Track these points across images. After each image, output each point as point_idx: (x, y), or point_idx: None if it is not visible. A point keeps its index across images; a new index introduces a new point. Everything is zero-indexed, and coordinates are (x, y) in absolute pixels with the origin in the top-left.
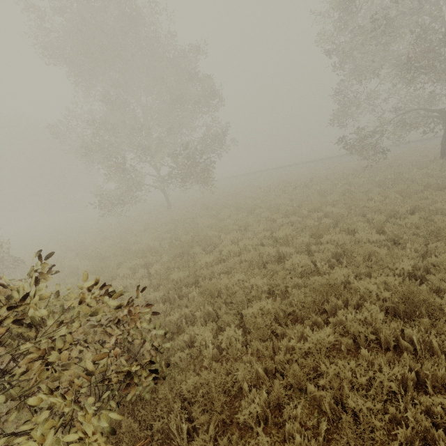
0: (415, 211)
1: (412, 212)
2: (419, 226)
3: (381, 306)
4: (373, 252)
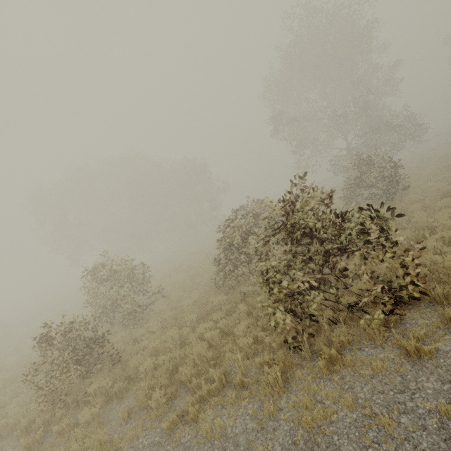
0: None
1: None
2: None
3: None
4: None
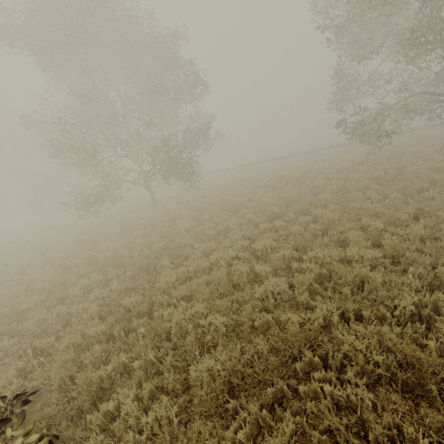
0: (419, 215)
1: (416, 215)
2: (425, 237)
3: (372, 370)
4: (365, 277)
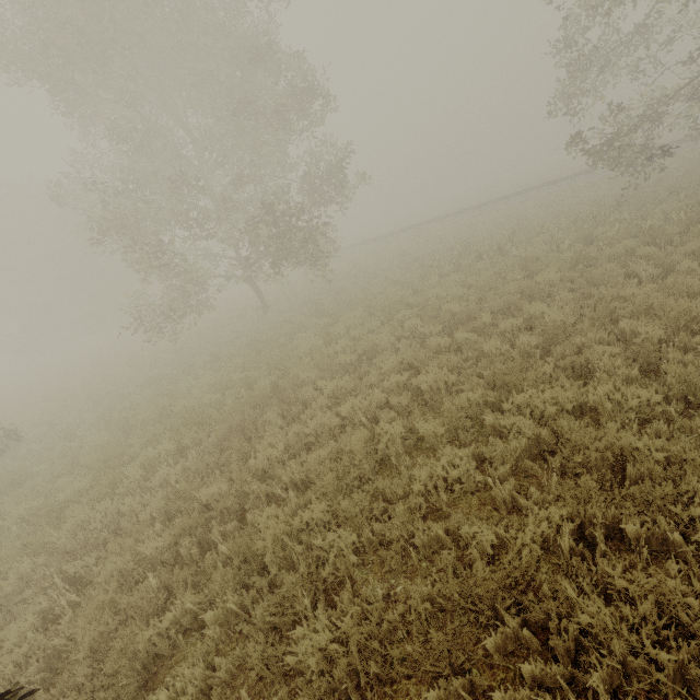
0: None
1: None
2: None
3: (645, 668)
4: (628, 449)
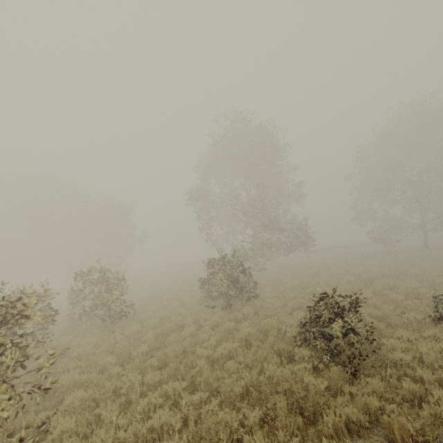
0: None
1: None
2: None
3: None
4: None
